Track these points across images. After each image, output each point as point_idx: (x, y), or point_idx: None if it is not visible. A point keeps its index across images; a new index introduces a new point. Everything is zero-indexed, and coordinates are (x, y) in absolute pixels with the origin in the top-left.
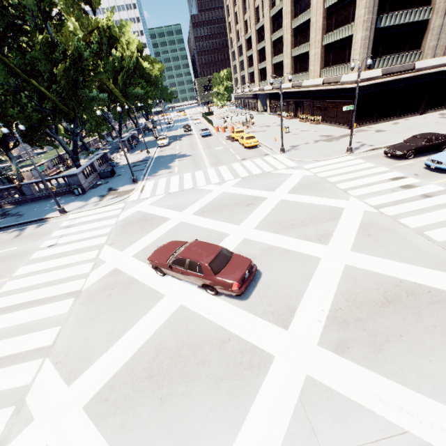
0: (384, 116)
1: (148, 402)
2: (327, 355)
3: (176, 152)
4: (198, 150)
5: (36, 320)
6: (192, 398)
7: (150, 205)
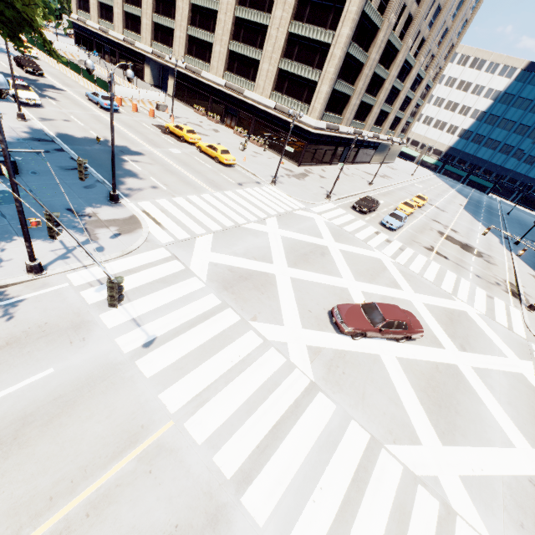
0: (315, 161)
1: (455, 418)
2: (465, 354)
3: (94, 135)
4: (139, 143)
5: (322, 431)
6: (462, 402)
7: (219, 254)
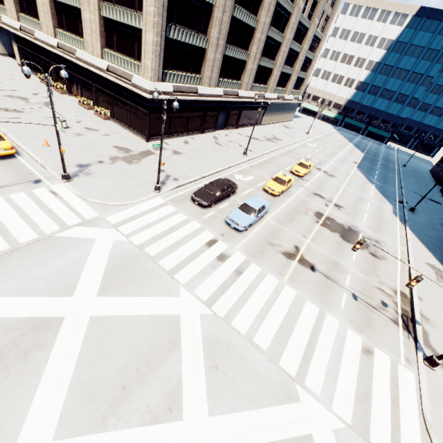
0: (176, 132)
1: None
2: None
3: None
4: None
5: None
6: None
7: None
